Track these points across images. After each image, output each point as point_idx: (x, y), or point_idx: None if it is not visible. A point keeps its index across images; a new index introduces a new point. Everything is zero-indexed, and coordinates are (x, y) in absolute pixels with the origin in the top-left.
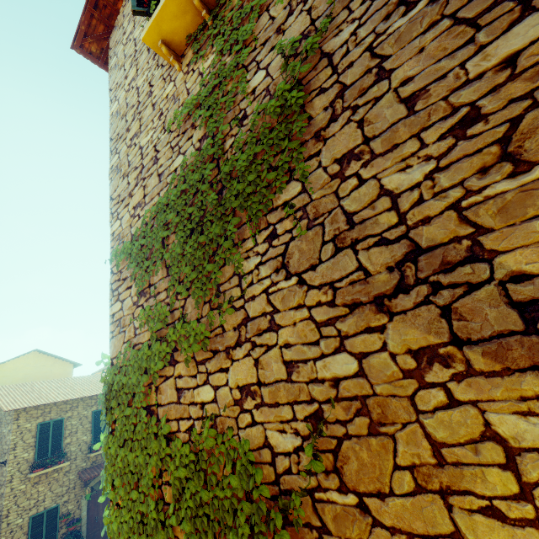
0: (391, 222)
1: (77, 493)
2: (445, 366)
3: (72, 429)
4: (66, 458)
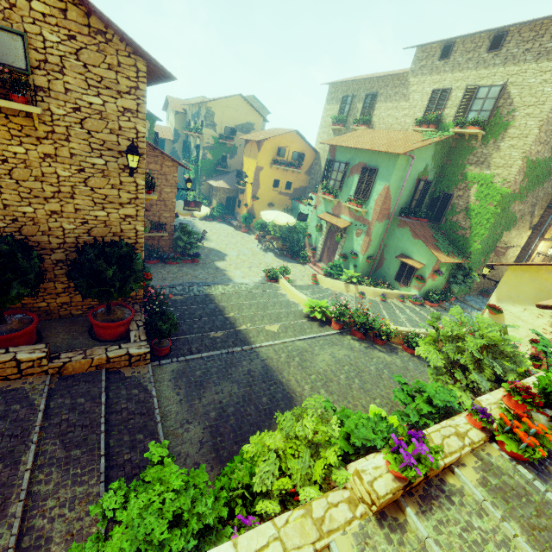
0: (537, 199)
1: None
2: (529, 213)
3: None
4: None
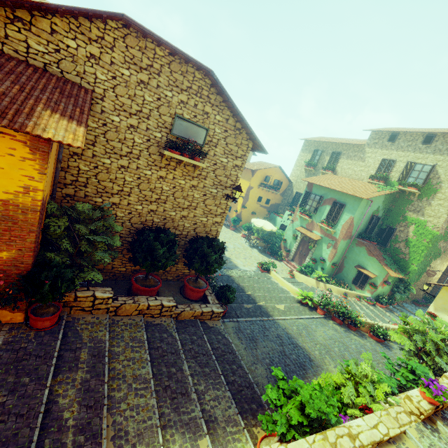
0: None
1: None
2: None
3: None
4: None
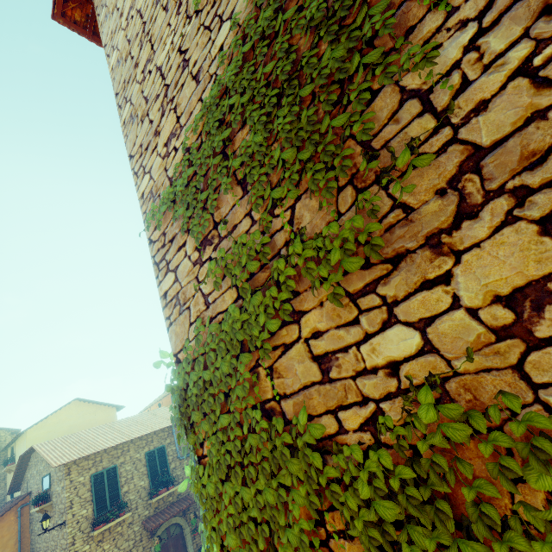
0: None
1: (145, 545)
2: None
3: (127, 476)
4: (126, 509)
